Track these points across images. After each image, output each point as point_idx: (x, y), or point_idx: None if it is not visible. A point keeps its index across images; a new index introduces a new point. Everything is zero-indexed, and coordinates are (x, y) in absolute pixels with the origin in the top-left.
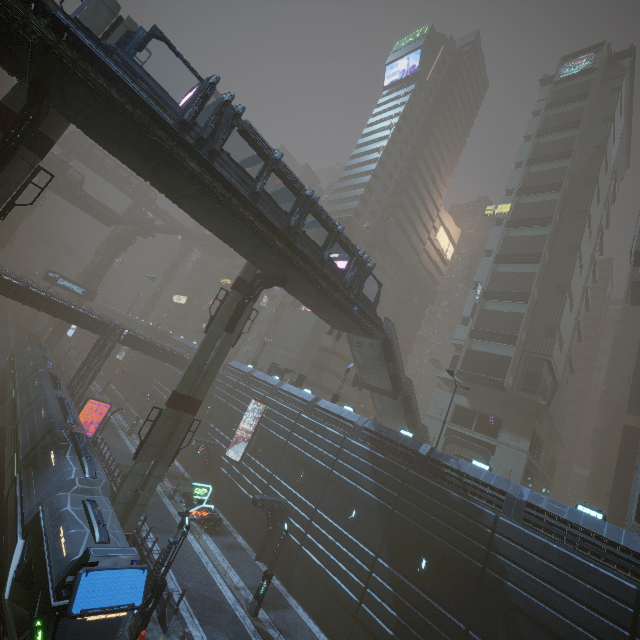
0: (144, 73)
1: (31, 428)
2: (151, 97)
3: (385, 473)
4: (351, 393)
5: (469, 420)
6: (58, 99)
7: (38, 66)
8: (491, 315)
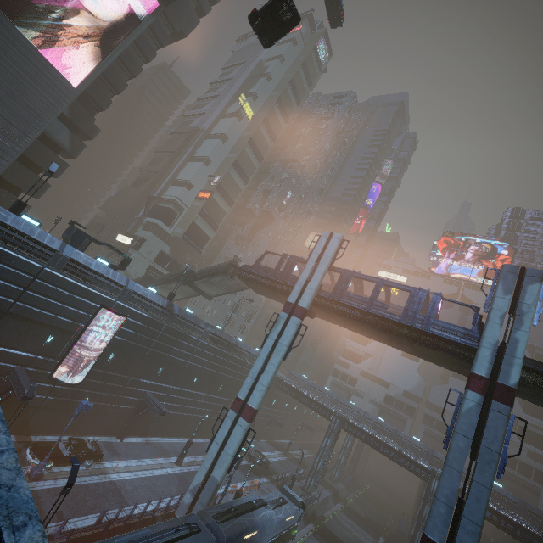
0: None
1: None
2: None
3: (218, 357)
4: None
5: (165, 262)
6: None
7: None
8: (214, 204)
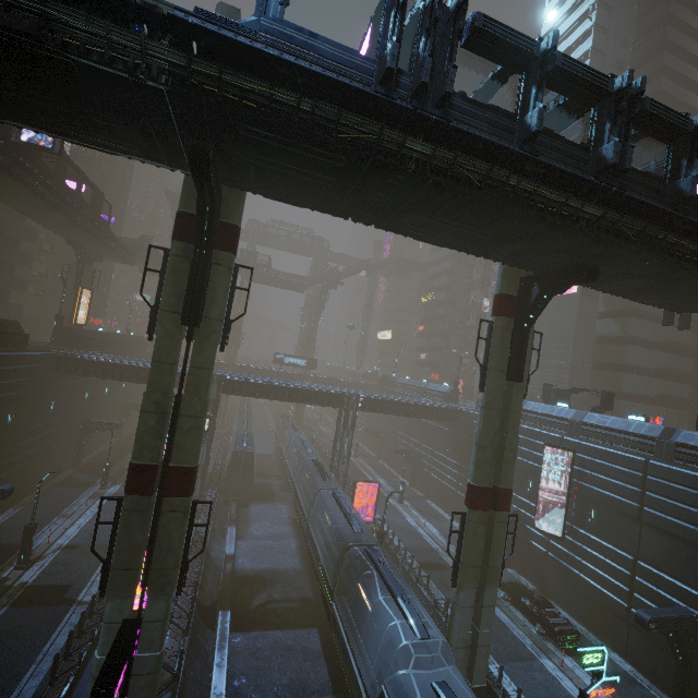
0: (304, 35)
1: (321, 530)
2: (326, 69)
3: None
4: (677, 391)
5: None
6: (223, 166)
7: (187, 129)
8: None
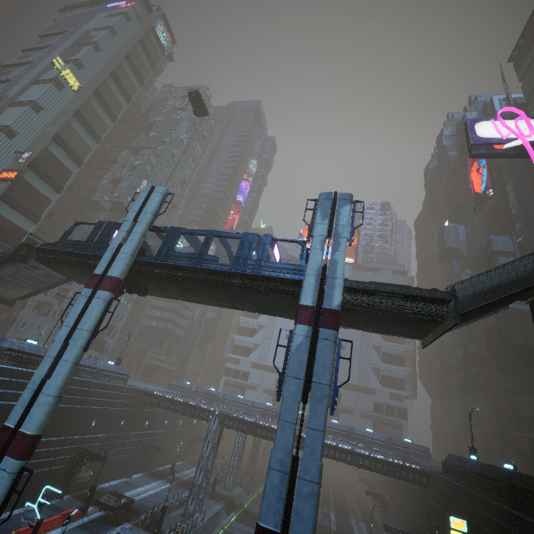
0: None
1: None
2: None
3: None
4: None
5: None
6: None
7: None
8: (27, 187)
